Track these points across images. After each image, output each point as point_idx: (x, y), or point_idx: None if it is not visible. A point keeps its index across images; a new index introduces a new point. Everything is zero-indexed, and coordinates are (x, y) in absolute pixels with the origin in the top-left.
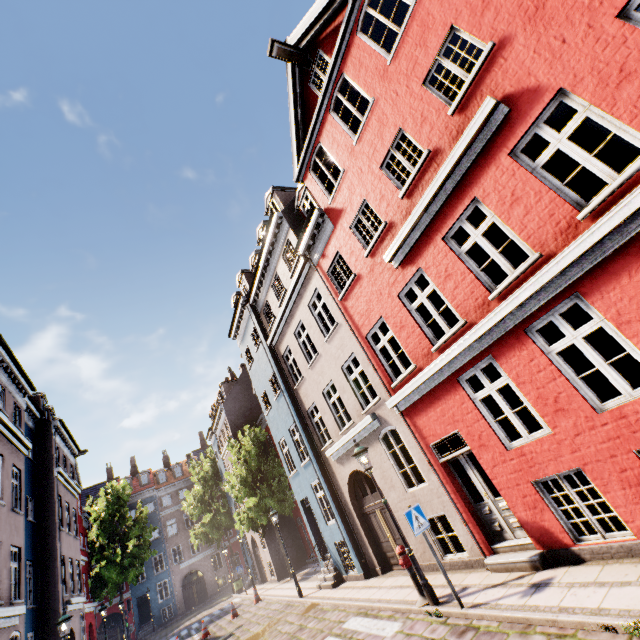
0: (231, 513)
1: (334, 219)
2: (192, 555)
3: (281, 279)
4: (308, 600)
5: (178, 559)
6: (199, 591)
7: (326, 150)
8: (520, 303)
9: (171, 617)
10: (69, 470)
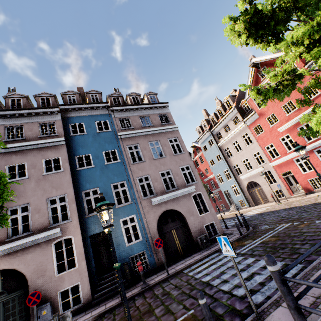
0: None
1: (259, 115)
2: None
3: (229, 126)
4: (229, 213)
5: None
6: None
7: None
8: (313, 145)
9: None
10: None
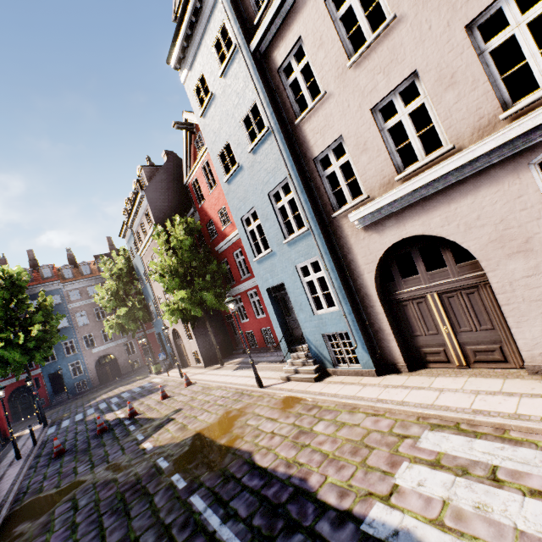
0: (148, 309)
1: None
2: (105, 343)
3: None
4: (280, 393)
5: (90, 345)
6: (113, 370)
7: None
8: None
9: (86, 389)
10: None
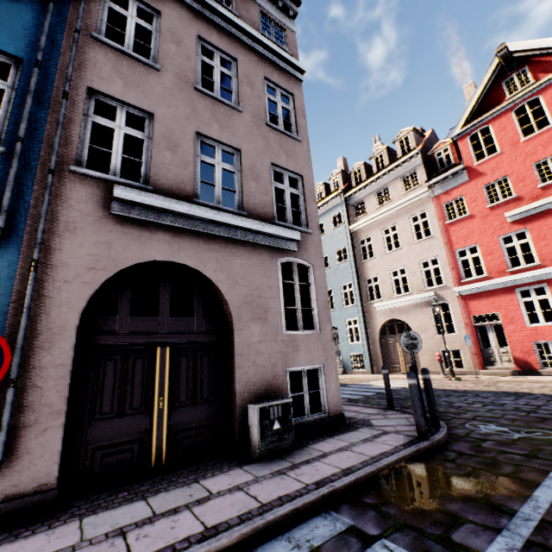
0: None
1: (472, 176)
2: None
3: (390, 192)
4: None
5: None
6: None
7: (492, 132)
8: None
9: None
10: None
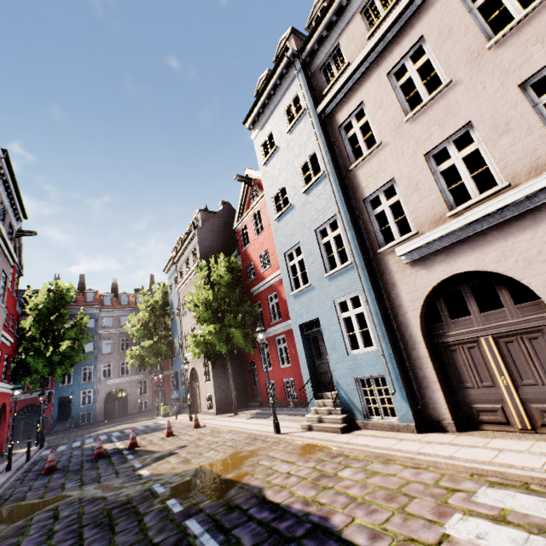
0: (172, 345)
1: None
2: (121, 375)
3: None
4: (299, 439)
5: (107, 375)
6: (120, 407)
7: None
8: None
9: (89, 422)
10: (7, 228)
